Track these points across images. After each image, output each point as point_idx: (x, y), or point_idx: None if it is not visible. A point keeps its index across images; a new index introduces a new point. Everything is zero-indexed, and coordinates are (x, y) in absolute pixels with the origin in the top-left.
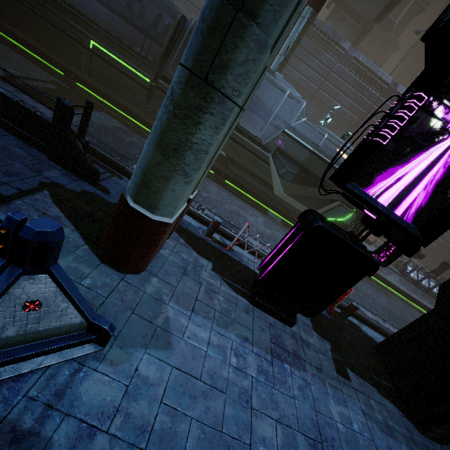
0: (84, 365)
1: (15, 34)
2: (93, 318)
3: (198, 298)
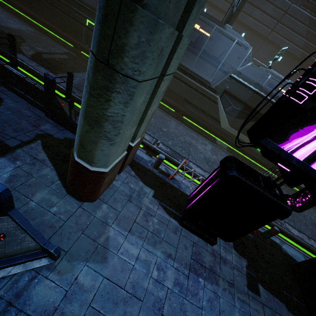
0: (39, 274)
1: (44, 22)
2: (43, 244)
3: (136, 220)
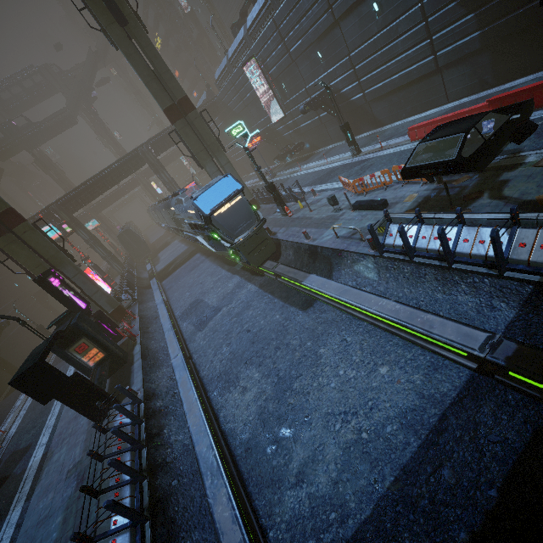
0: None
1: None
2: None
3: None
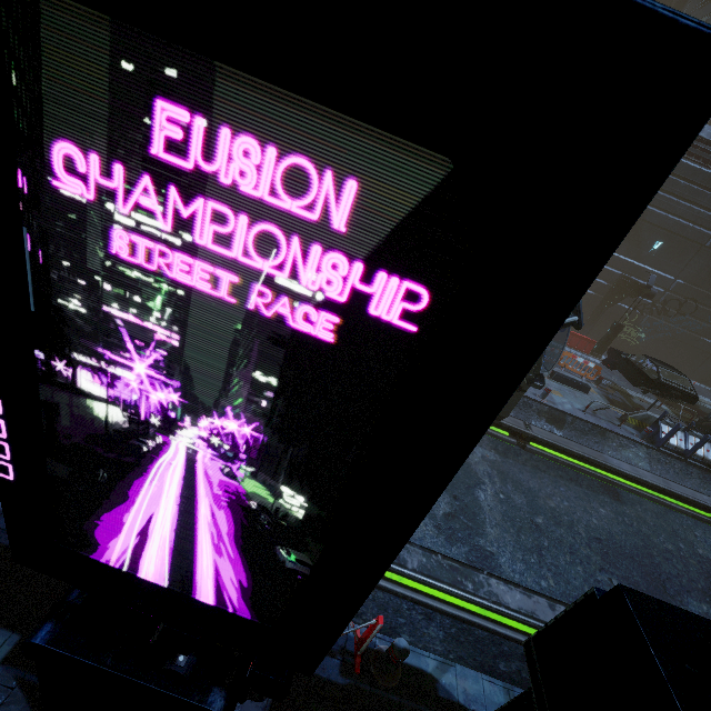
0: None
1: None
2: None
3: None
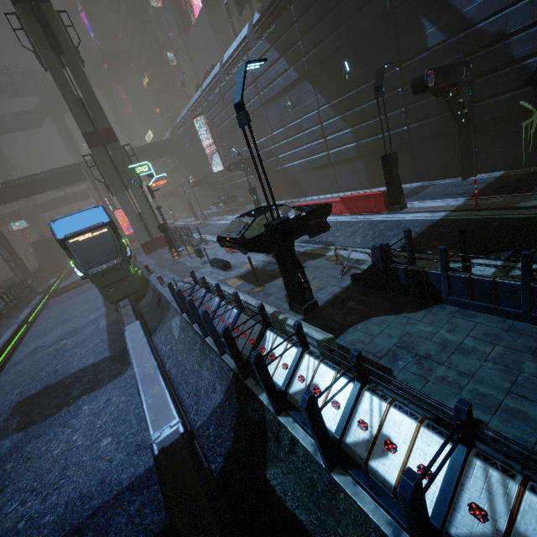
0: None
1: None
2: None
3: None
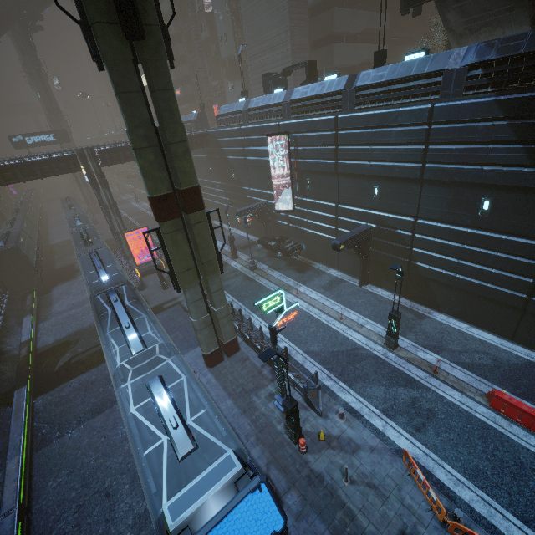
0: None
1: None
2: None
3: None
